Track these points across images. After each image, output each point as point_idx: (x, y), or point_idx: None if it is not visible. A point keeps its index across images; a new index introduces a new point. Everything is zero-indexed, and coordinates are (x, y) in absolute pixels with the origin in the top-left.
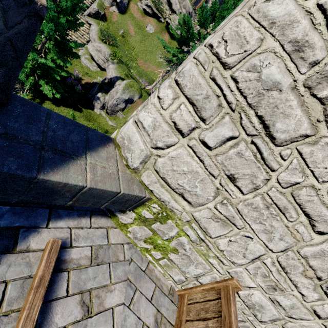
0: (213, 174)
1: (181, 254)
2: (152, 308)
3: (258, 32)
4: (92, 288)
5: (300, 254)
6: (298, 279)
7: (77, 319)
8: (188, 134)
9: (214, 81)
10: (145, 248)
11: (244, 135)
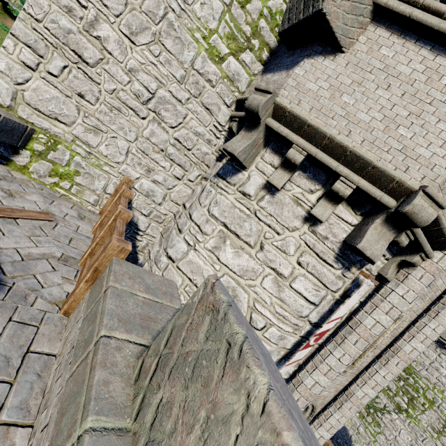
0: (68, 96)
1: (83, 174)
2: (75, 213)
3: (46, 1)
4: (10, 191)
5: (145, 138)
6: (154, 157)
7: (4, 197)
8: (37, 69)
9: (36, 30)
10: (53, 184)
11: (71, 63)
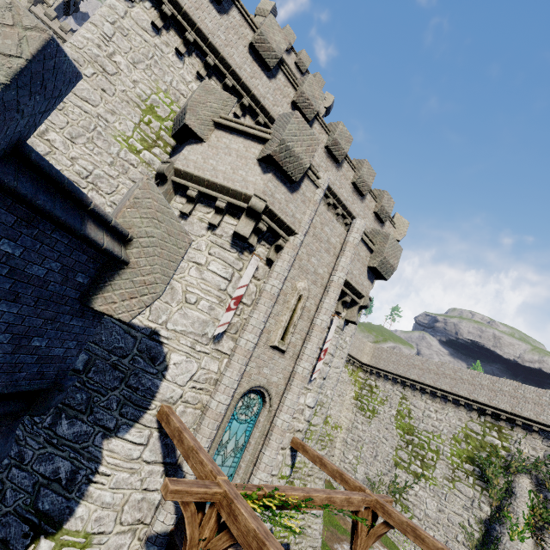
0: None
1: None
2: None
3: None
4: None
5: None
6: None
7: None
8: None
9: None
10: None
11: None
